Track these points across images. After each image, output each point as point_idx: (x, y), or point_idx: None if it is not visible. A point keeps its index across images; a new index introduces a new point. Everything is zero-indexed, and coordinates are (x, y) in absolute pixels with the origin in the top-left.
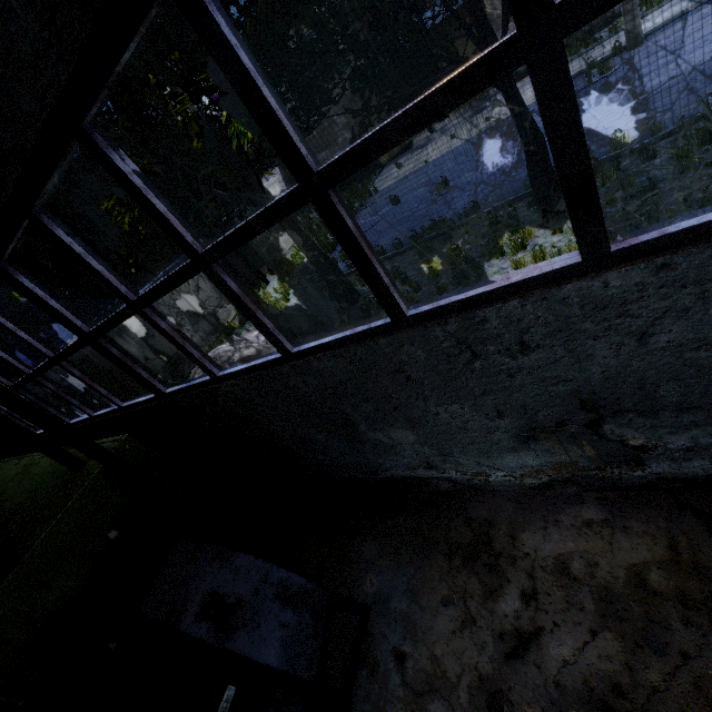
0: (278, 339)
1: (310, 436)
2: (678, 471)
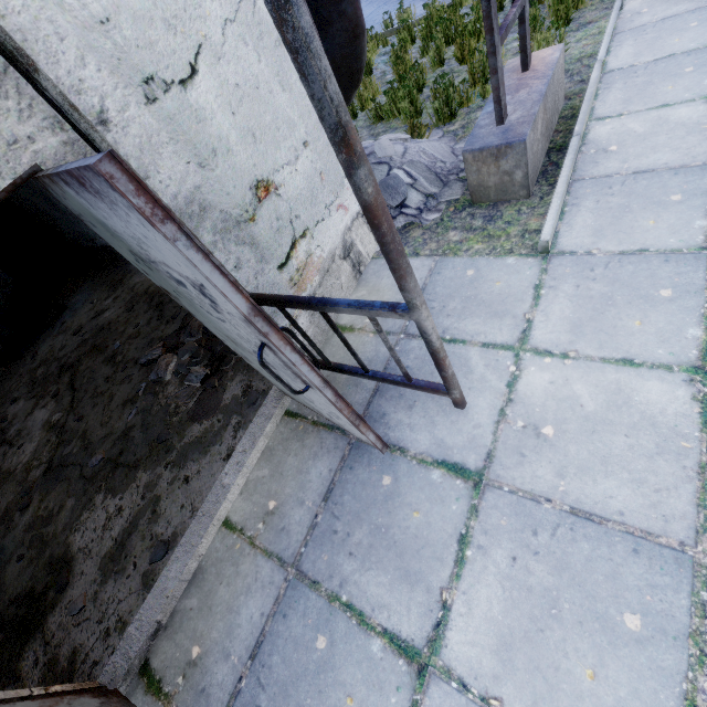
0: None
1: (42, 206)
2: None
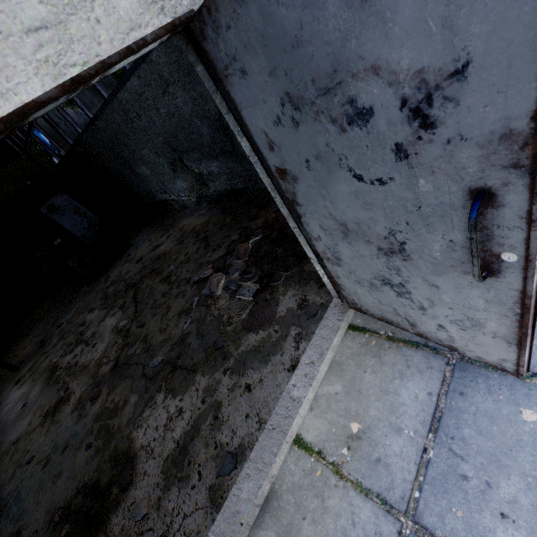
0: (84, 110)
1: (124, 172)
2: (217, 189)
